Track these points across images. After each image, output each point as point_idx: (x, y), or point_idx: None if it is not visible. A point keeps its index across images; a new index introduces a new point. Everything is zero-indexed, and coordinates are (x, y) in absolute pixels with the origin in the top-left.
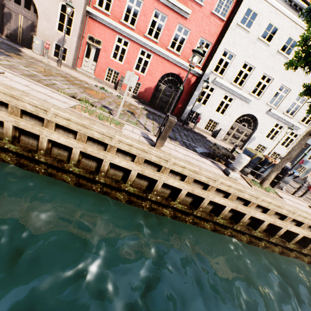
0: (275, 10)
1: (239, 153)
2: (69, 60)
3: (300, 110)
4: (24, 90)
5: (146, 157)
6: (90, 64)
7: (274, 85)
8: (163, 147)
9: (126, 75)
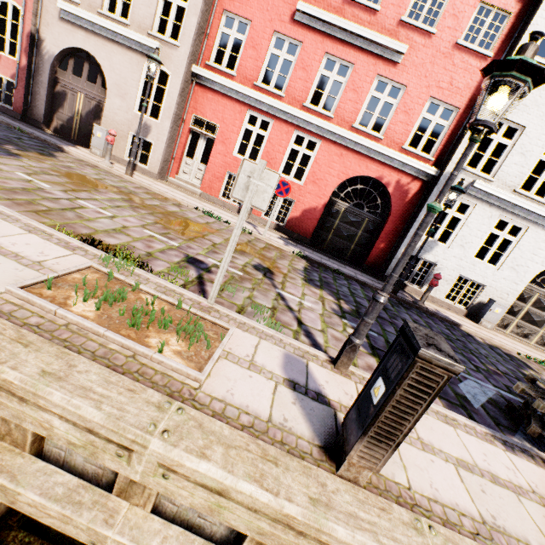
0: None
1: None
2: (155, 162)
3: None
4: None
5: None
6: (195, 168)
7: None
8: None
9: (240, 173)
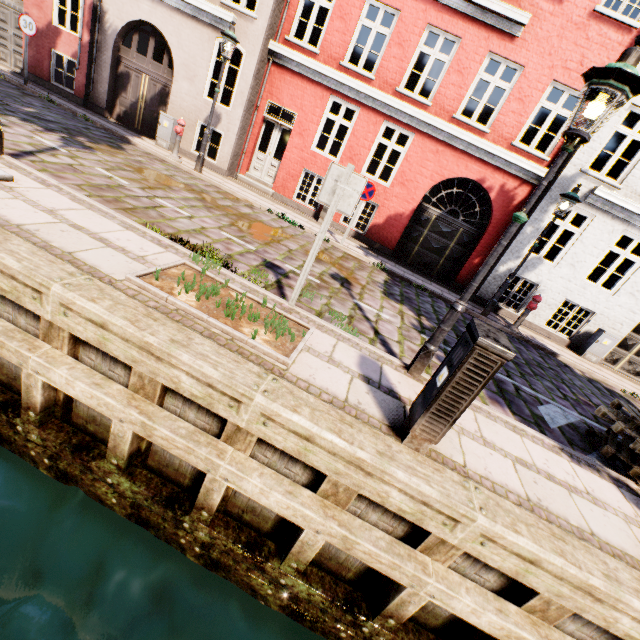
0: None
1: None
2: (224, 156)
3: None
4: (26, 224)
5: (367, 490)
6: (267, 164)
7: None
8: None
9: (327, 177)
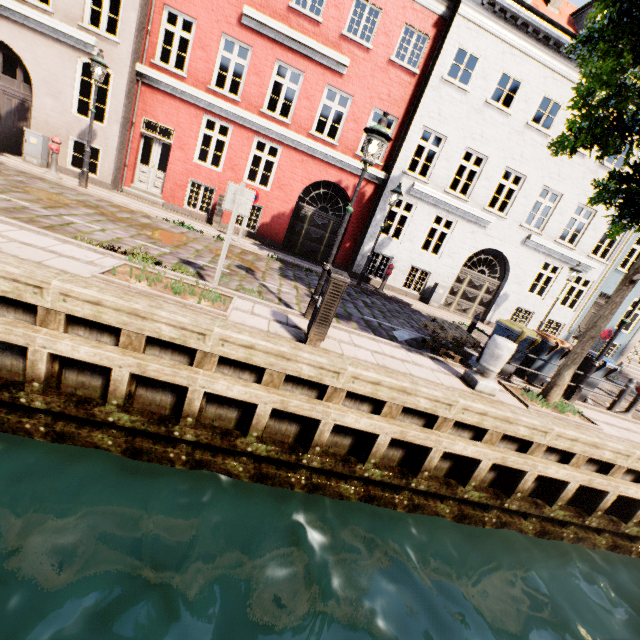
0: (511, 50)
1: (486, 334)
2: (106, 171)
3: (587, 232)
4: None
5: (290, 370)
6: (152, 176)
7: (529, 188)
8: (324, 342)
9: (228, 192)
